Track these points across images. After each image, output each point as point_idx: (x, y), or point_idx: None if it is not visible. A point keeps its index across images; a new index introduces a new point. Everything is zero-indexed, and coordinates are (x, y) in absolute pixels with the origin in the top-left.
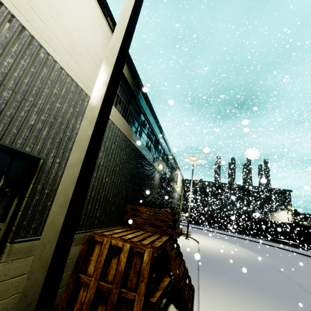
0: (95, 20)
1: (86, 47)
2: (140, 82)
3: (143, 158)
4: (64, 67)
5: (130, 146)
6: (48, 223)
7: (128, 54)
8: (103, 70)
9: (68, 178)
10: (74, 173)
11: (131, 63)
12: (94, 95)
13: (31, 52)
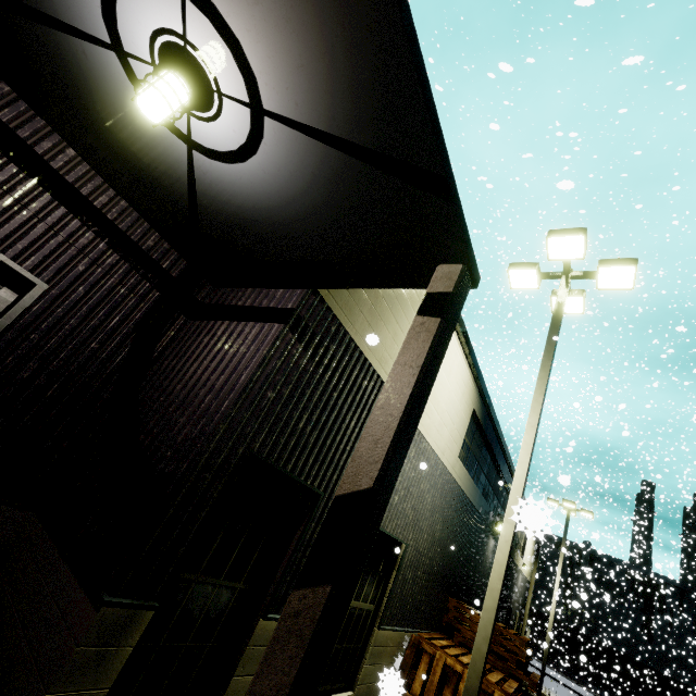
0: (460, 377)
1: (449, 412)
2: (492, 409)
3: (477, 516)
4: (433, 446)
5: (465, 505)
6: (476, 647)
7: (484, 387)
8: (505, 527)
9: (486, 618)
10: (490, 616)
11: (485, 394)
12: (499, 550)
13: (419, 449)
